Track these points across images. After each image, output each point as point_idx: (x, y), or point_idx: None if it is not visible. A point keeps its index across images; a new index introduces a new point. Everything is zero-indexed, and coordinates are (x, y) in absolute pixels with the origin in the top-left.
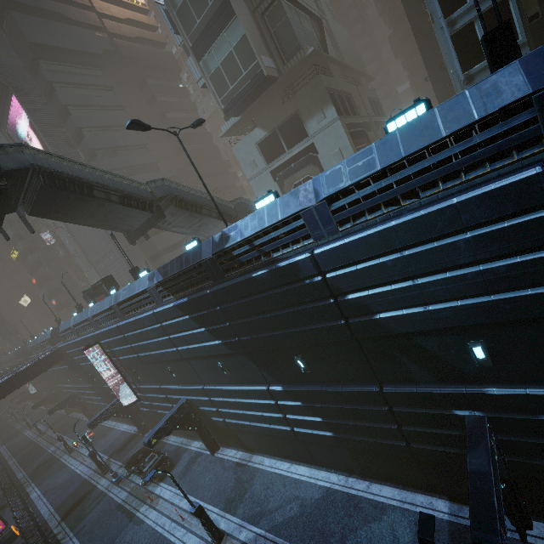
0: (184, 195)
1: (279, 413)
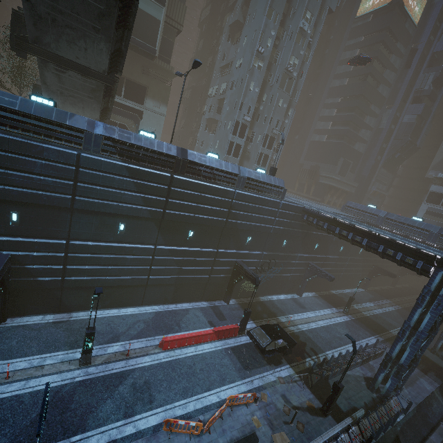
0: None
1: (146, 266)
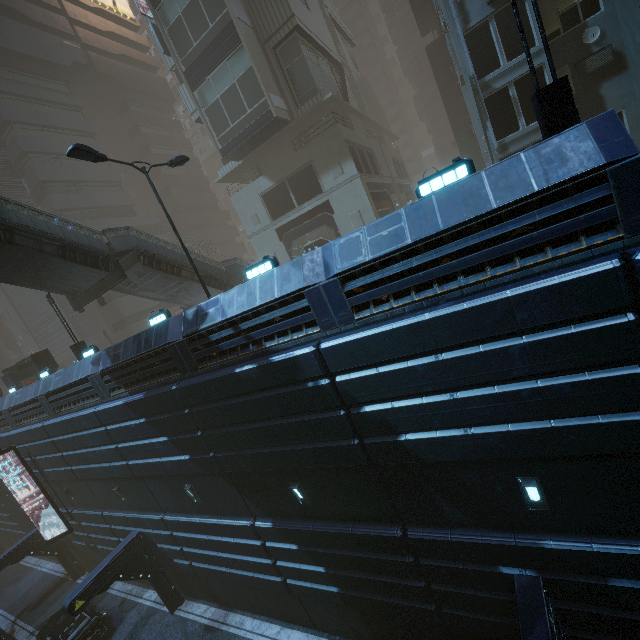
0: (158, 251)
1: (267, 557)
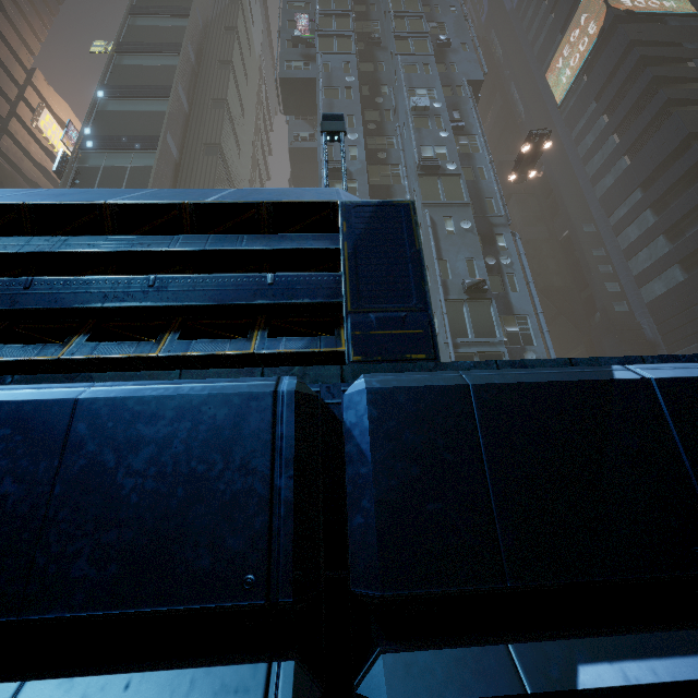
0: None
1: None
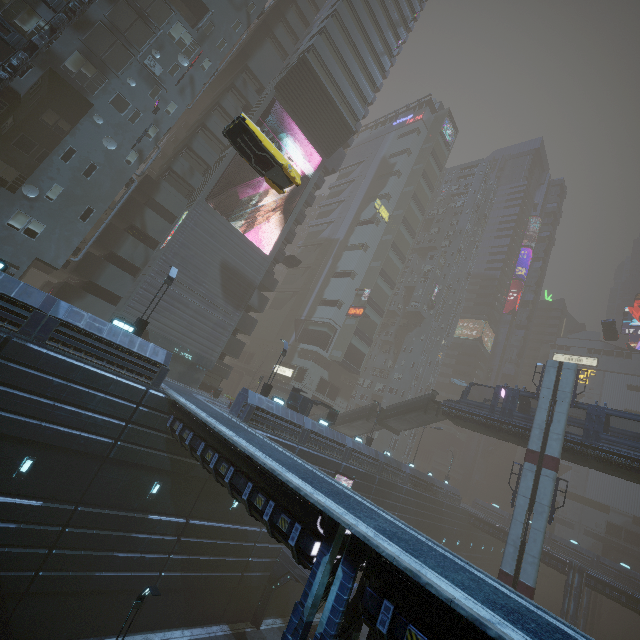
0: None
1: None
